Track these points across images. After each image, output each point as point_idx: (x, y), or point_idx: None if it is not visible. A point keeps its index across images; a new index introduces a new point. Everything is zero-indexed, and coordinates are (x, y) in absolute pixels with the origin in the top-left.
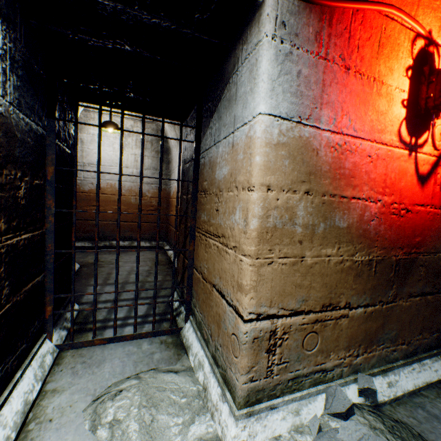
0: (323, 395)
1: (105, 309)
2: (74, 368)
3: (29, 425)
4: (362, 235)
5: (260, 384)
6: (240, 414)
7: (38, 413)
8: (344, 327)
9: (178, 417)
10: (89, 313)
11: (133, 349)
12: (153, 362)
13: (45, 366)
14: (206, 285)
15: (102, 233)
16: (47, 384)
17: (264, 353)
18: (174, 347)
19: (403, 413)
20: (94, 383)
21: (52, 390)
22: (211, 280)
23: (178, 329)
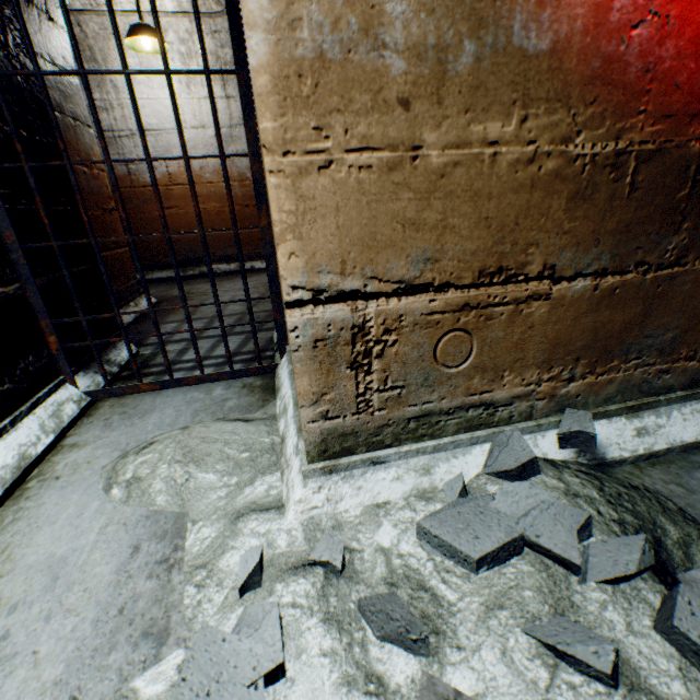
0: (485, 447)
1: (175, 350)
2: (109, 421)
3: (30, 483)
4: (601, 77)
5: (347, 424)
6: (309, 470)
7: (45, 470)
8: (538, 322)
9: (231, 477)
10: (152, 356)
11: (198, 395)
12: (222, 411)
13: (63, 417)
14: None
15: (192, 253)
16: (67, 439)
17: (346, 371)
18: (262, 392)
19: (658, 477)
20: (129, 437)
21: (71, 445)
22: None
23: (270, 367)
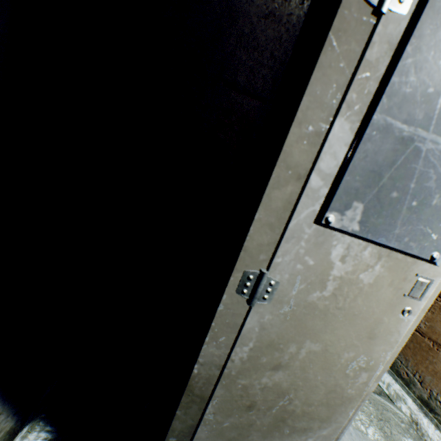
0: None
1: None
2: None
3: None
4: None
5: None
6: None
7: None
8: None
9: (405, 438)
10: None
11: None
12: None
13: None
14: (420, 337)
15: None
16: None
17: None
18: None
19: None
20: None
21: None
22: (438, 340)
23: None
